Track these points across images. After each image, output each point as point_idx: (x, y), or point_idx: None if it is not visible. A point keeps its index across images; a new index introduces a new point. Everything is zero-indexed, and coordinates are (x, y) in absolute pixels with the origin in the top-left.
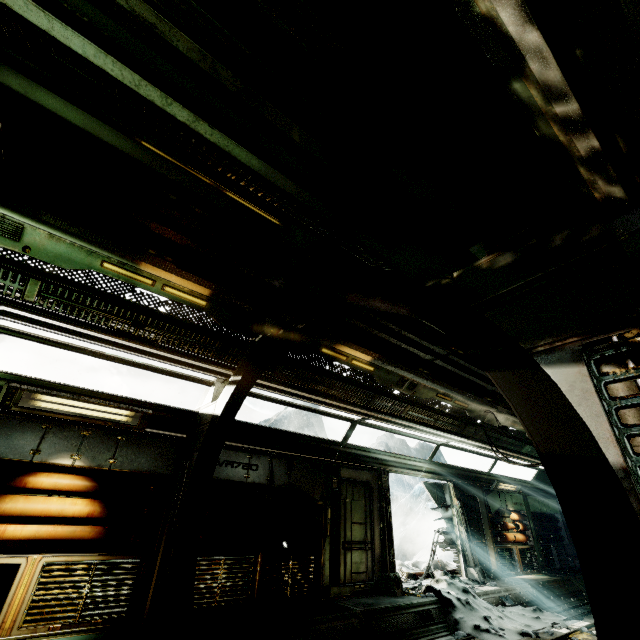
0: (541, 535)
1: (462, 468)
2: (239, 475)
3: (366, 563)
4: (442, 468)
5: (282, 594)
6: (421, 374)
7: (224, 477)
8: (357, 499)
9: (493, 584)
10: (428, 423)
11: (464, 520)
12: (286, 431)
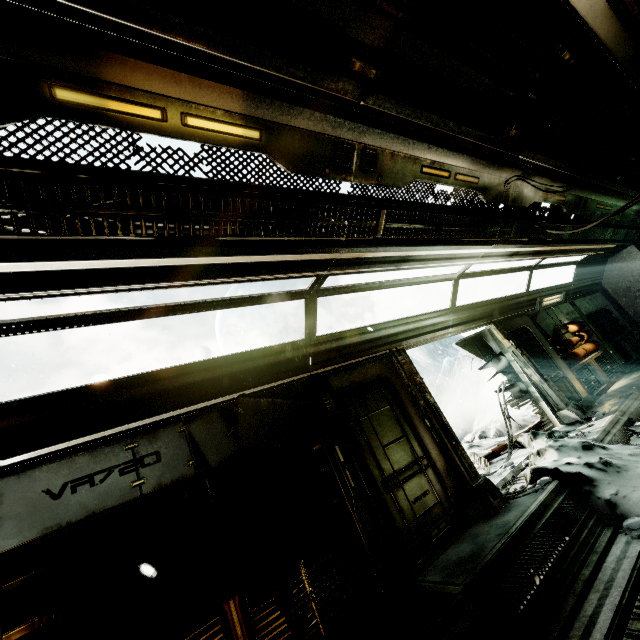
0: (605, 334)
1: (496, 300)
2: (117, 491)
3: (432, 489)
4: (473, 311)
5: (313, 635)
6: (373, 124)
7: (77, 515)
8: (376, 409)
9: (601, 415)
10: (429, 238)
11: (527, 360)
12: (182, 367)
